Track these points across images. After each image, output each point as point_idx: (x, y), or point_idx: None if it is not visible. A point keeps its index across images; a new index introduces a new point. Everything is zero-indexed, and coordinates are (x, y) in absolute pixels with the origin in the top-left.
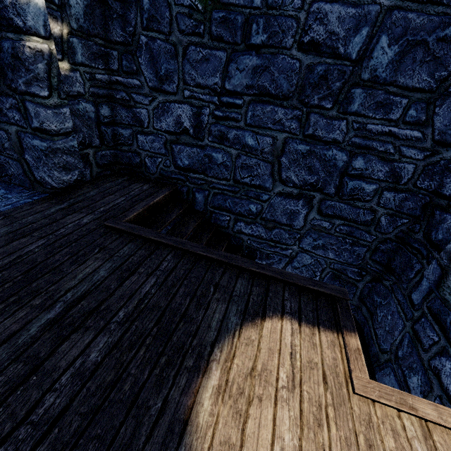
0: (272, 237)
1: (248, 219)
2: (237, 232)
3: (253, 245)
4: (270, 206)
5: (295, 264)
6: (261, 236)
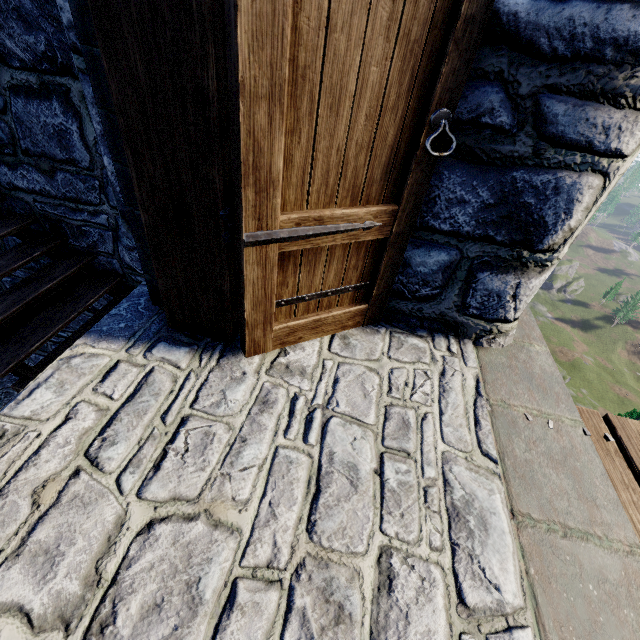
0: (64, 192)
1: (7, 157)
2: (10, 187)
3: (49, 212)
4: (19, 123)
5: (126, 242)
6: (48, 191)
